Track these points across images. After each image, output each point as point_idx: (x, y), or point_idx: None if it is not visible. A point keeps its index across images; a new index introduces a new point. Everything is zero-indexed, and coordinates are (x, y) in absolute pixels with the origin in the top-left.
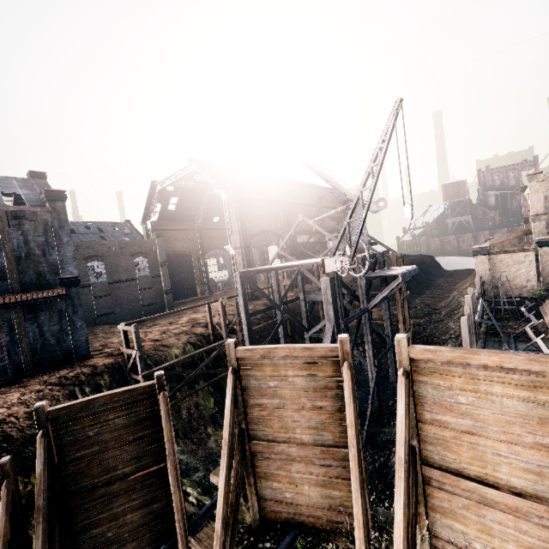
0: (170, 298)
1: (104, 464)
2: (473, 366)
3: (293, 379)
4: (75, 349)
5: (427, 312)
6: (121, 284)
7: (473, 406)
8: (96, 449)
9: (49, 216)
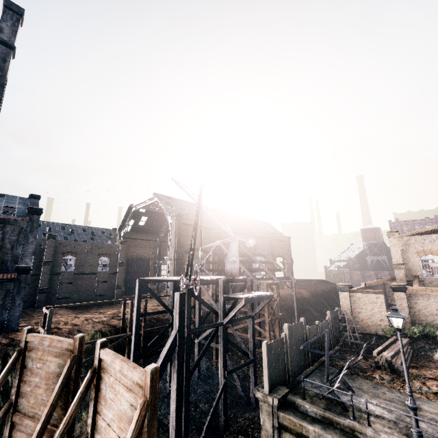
0: (119, 292)
1: None
2: (117, 369)
3: (50, 363)
4: (8, 322)
5: None
6: (84, 275)
7: (113, 401)
8: None
9: (26, 223)
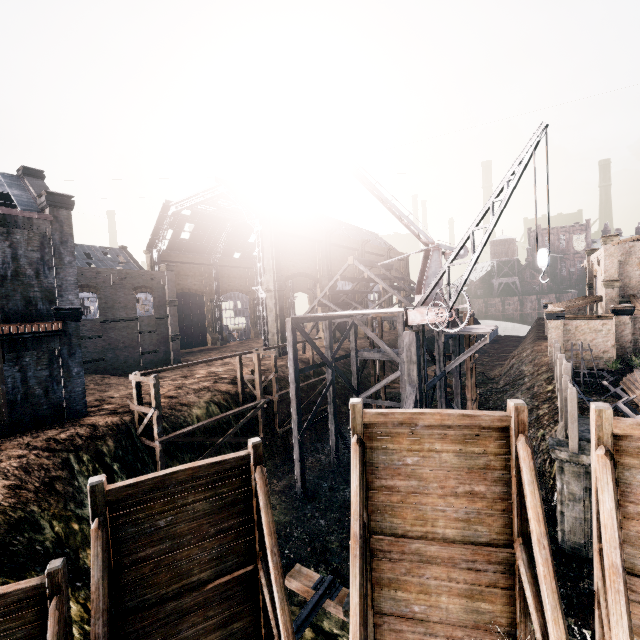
0: (177, 345)
1: (175, 567)
2: None
3: (441, 455)
4: (68, 403)
5: (482, 381)
6: (117, 324)
7: None
8: (166, 547)
9: (48, 226)
